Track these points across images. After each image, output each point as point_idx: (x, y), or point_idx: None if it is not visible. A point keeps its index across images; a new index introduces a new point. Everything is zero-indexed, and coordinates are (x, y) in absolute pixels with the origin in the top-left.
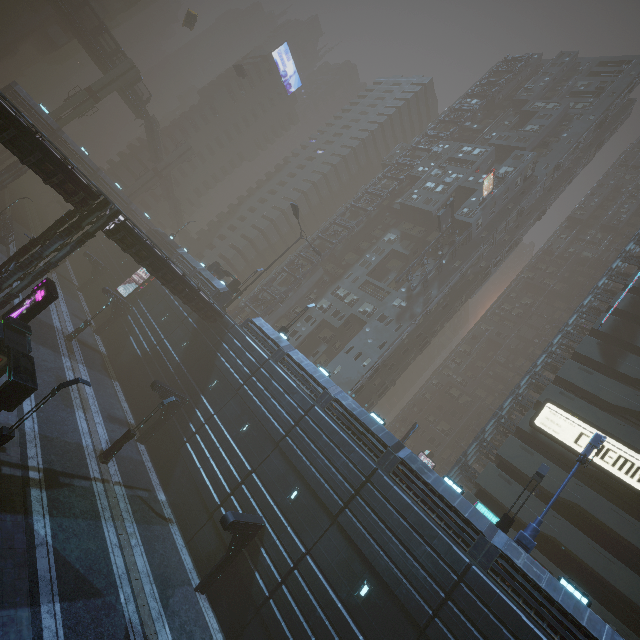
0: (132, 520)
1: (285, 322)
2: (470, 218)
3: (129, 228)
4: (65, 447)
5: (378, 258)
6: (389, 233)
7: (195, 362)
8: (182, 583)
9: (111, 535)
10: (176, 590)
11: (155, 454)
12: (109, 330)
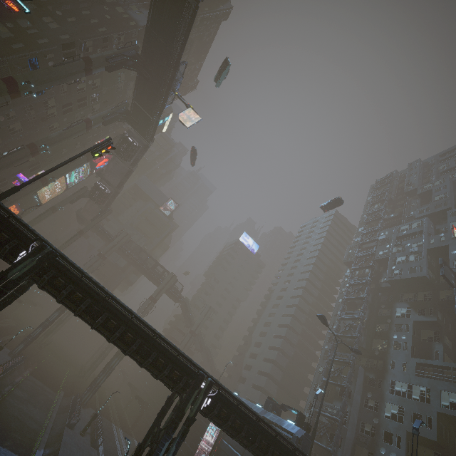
0: None
1: (362, 451)
2: None
3: (223, 397)
4: None
5: (408, 335)
6: (396, 308)
7: None
8: None
9: None
10: None
11: None
12: None
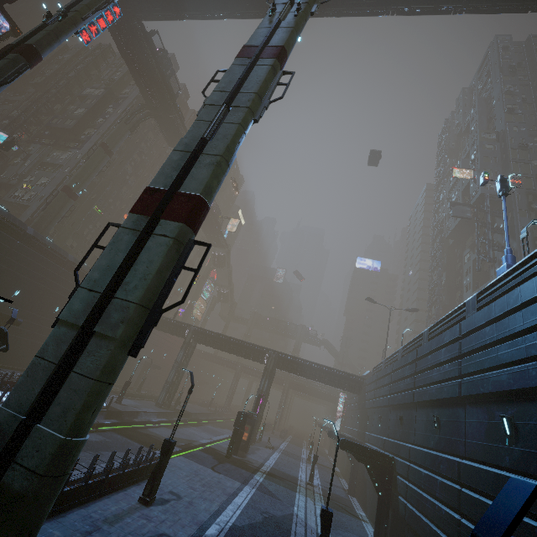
0: (322, 503)
1: None
2: (477, 193)
3: (282, 357)
4: (285, 474)
5: (470, 275)
6: (464, 257)
7: (362, 421)
8: (359, 536)
9: (300, 497)
10: (349, 533)
11: (360, 496)
12: (340, 459)
